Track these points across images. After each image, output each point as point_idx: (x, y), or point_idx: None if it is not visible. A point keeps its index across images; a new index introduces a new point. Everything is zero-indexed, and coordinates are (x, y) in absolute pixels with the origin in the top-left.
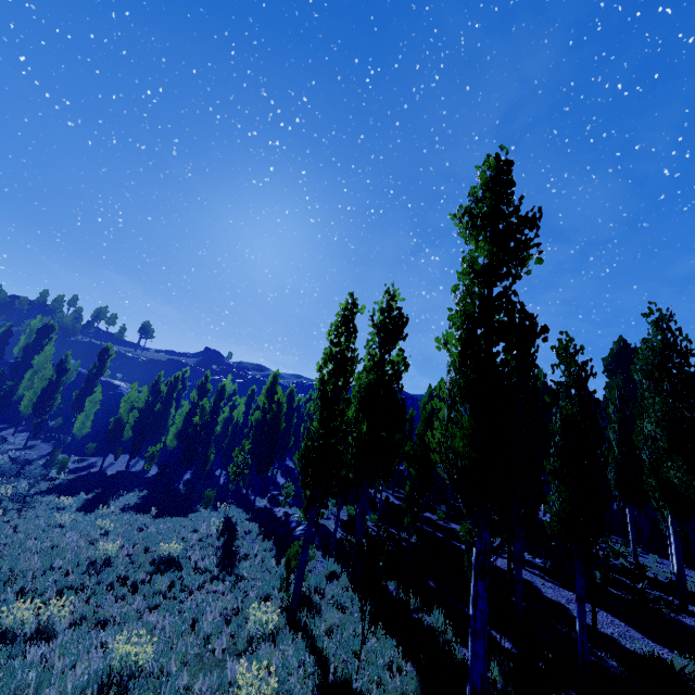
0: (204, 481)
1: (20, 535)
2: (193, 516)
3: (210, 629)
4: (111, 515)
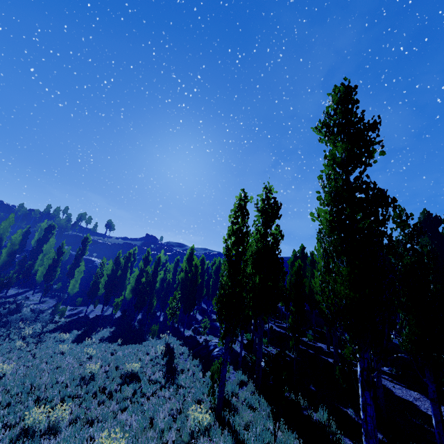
0: (150, 319)
1: (37, 360)
2: (145, 343)
3: (162, 425)
4: (93, 344)
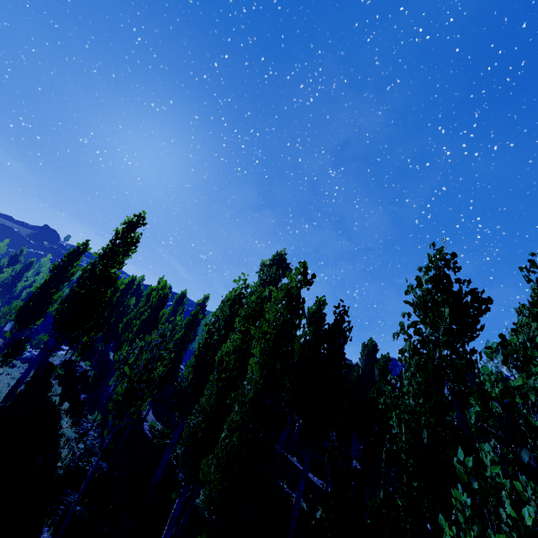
0: None
1: None
2: None
3: None
4: None
